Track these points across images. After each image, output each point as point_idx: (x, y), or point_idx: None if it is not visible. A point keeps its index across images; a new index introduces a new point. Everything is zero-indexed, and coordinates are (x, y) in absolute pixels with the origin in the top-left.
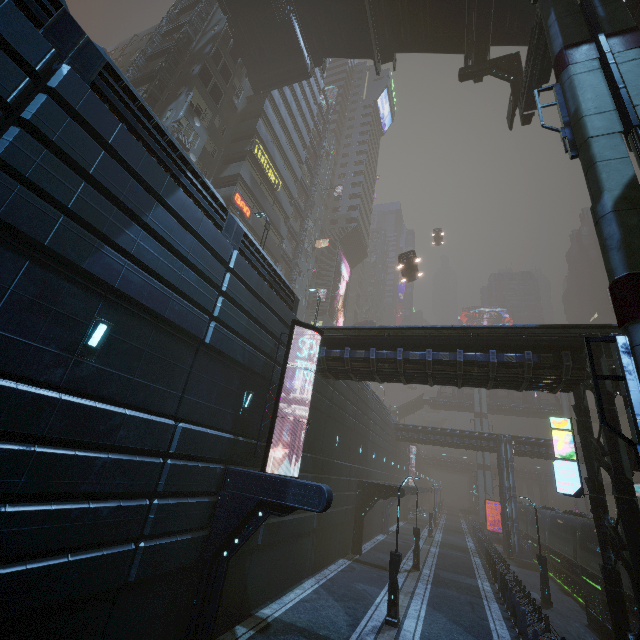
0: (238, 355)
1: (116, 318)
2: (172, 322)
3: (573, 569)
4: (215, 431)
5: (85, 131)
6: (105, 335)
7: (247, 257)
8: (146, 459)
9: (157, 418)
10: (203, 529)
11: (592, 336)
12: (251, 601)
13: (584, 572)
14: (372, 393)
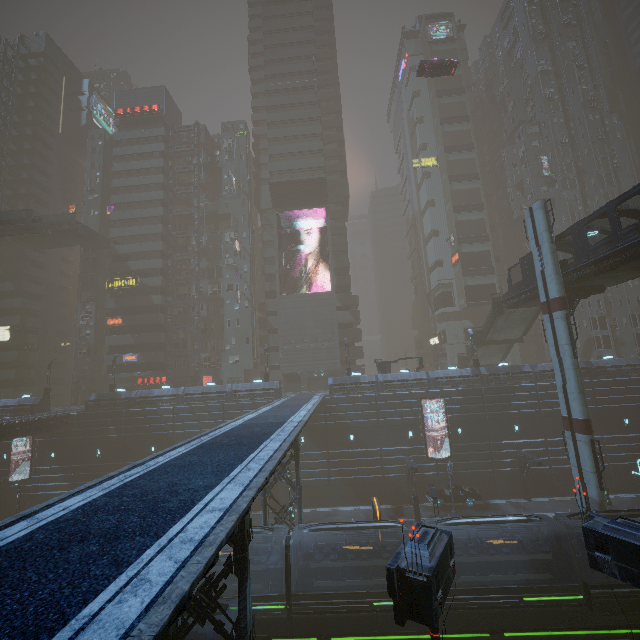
0: None
1: None
2: None
3: None
4: None
5: None
6: None
7: None
8: None
9: None
10: None
11: None
12: None
13: None
14: (184, 397)
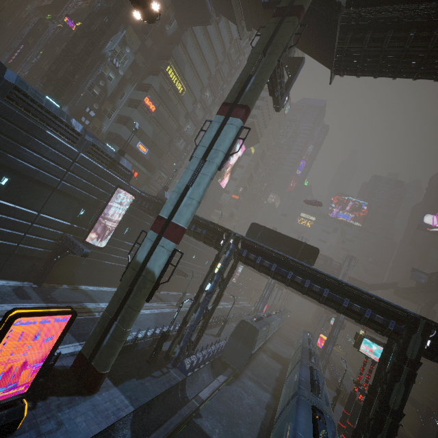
0: (77, 195)
1: (13, 177)
2: (39, 180)
3: None
4: (60, 220)
5: (2, 116)
6: (8, 182)
7: (94, 154)
8: (23, 222)
9: (29, 210)
10: (51, 250)
11: (230, 233)
12: (76, 281)
13: None
14: None
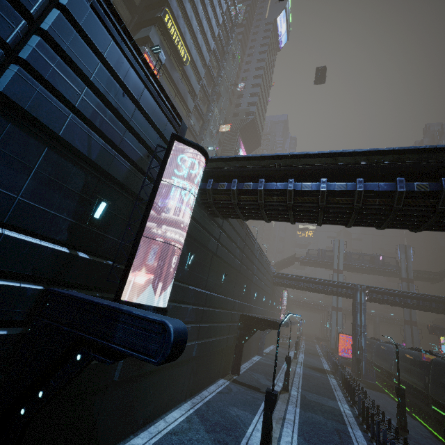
0: (77, 141)
1: None
2: None
3: (421, 398)
4: (24, 235)
5: None
6: None
7: (108, 30)
8: None
9: None
10: (0, 372)
11: None
12: (103, 442)
13: (435, 403)
14: (257, 245)
